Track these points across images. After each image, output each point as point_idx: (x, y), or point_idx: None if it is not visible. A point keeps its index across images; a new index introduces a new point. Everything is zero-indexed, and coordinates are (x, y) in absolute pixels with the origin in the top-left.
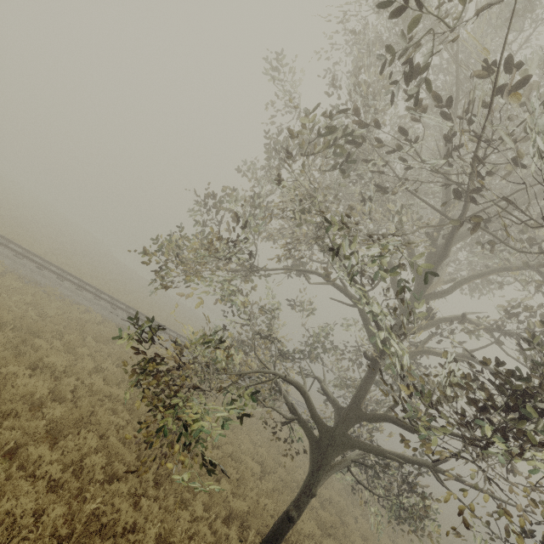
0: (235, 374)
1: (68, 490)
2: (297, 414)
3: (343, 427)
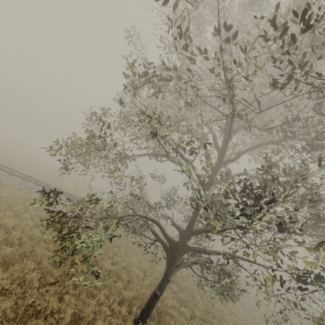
0: (117, 216)
1: (15, 294)
2: (158, 237)
3: (183, 240)
